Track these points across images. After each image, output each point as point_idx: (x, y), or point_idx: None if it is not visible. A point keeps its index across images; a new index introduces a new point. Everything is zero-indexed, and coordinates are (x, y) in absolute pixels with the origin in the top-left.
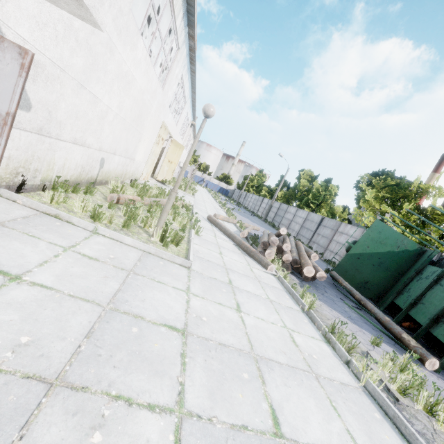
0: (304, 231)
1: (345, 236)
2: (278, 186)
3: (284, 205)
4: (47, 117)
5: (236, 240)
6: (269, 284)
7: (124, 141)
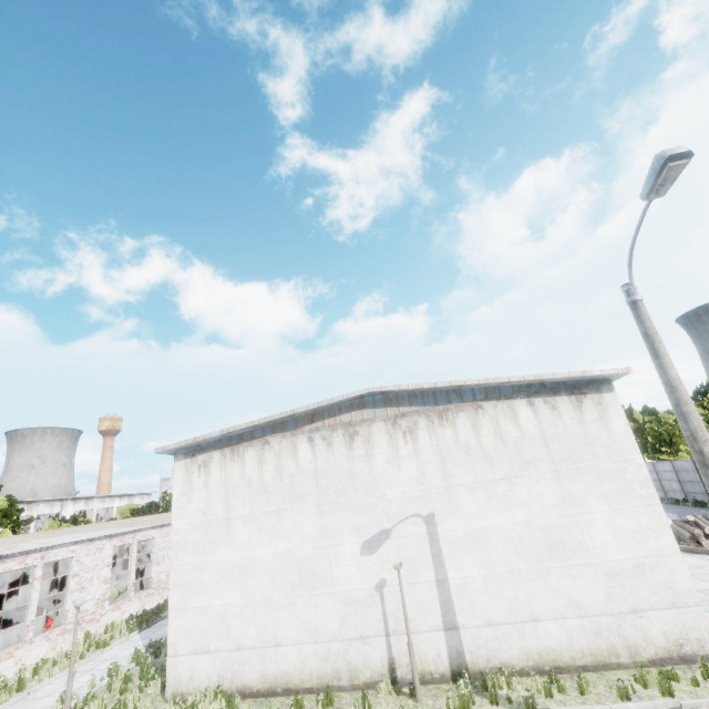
0: (689, 486)
1: None
2: None
3: None
4: None
5: None
6: None
7: None
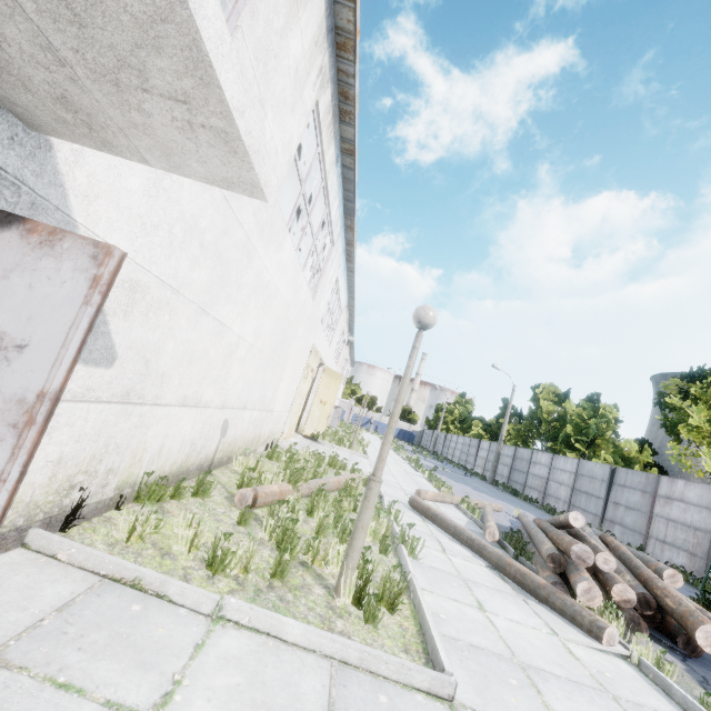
0: (582, 498)
1: (679, 504)
2: (502, 418)
3: (524, 450)
4: (141, 370)
5: (488, 555)
6: (643, 705)
7: (260, 384)
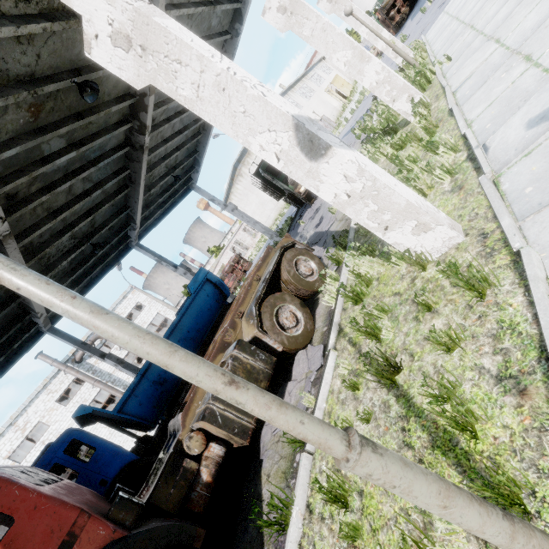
0: None
1: None
2: None
3: None
4: None
5: None
6: None
7: (329, 109)
